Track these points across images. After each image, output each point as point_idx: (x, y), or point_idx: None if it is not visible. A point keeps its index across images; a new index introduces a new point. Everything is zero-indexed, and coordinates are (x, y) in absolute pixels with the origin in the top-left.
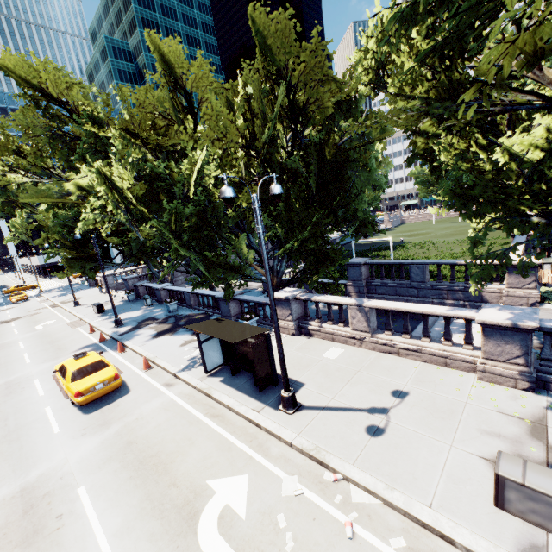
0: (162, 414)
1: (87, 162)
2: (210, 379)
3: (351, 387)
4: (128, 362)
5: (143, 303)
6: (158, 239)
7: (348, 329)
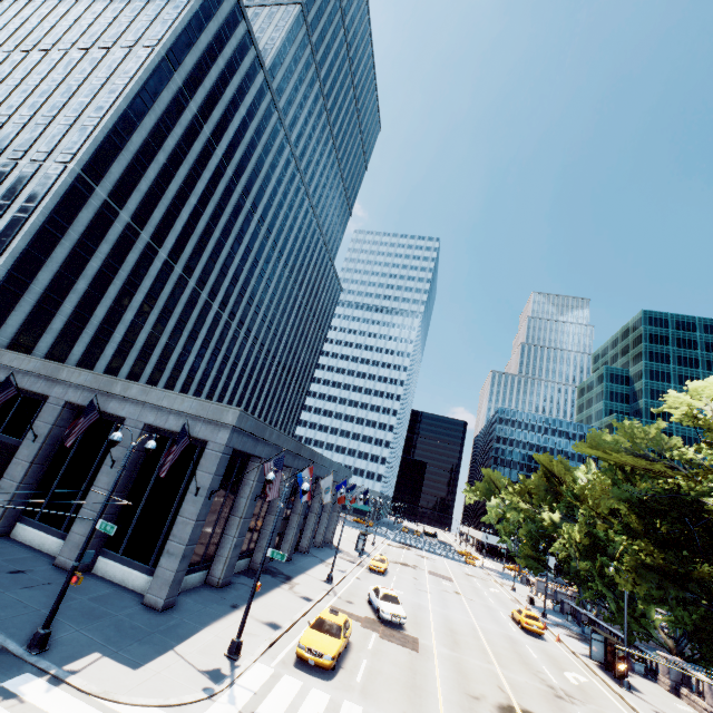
0: (560, 654)
1: (561, 510)
2: (591, 662)
3: (670, 710)
4: (547, 633)
5: (564, 617)
6: (591, 572)
7: (704, 702)
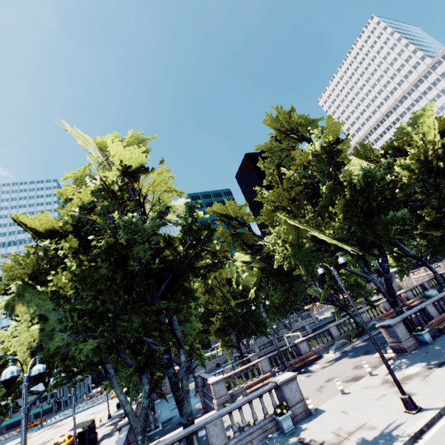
0: None
1: None
2: None
3: None
4: None
5: None
6: None
7: None
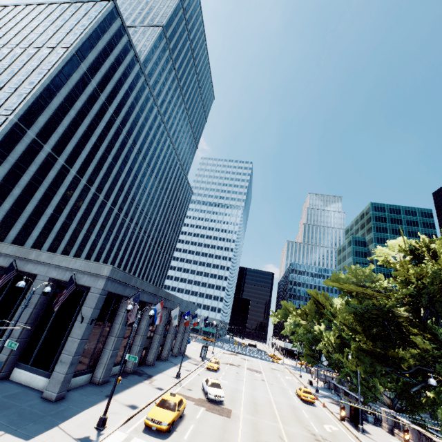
0: (323, 414)
1: (324, 323)
2: None
3: None
4: (317, 402)
5: (330, 391)
6: None
7: None
